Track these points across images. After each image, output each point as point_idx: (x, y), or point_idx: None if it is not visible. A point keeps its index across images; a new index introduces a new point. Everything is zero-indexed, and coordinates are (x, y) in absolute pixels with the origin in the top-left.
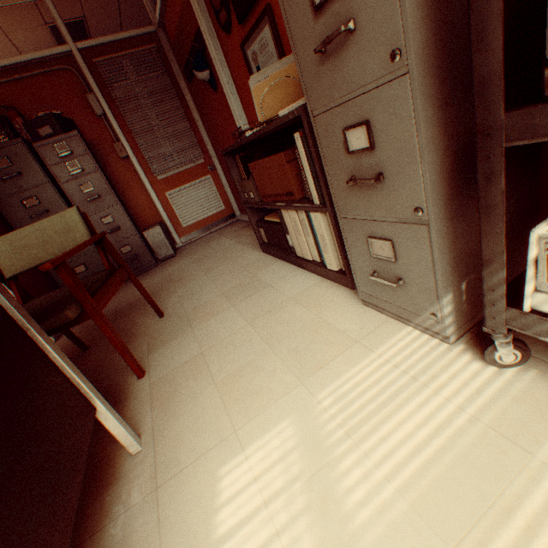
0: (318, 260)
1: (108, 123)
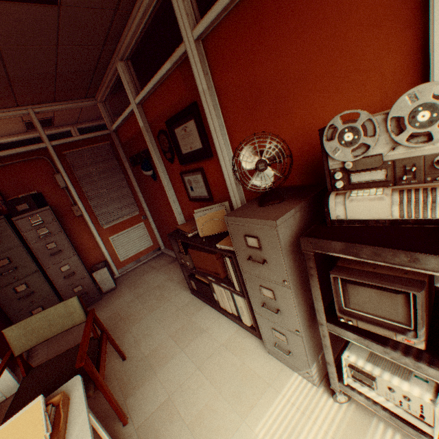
0: (236, 314)
1: (69, 192)
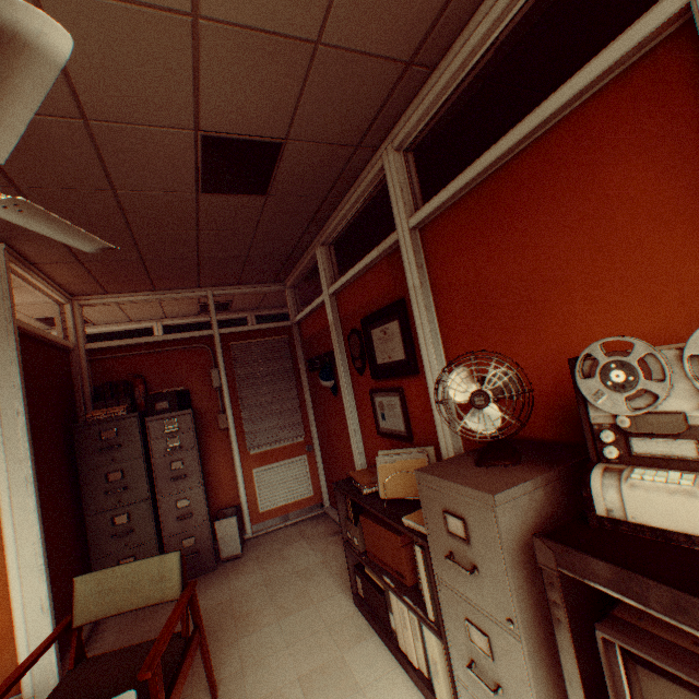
0: (425, 672)
1: (221, 394)
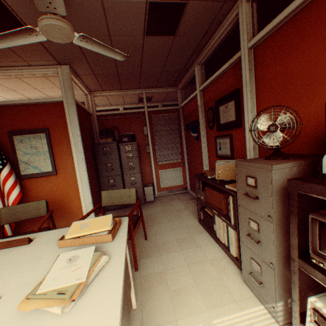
0: (226, 245)
1: (147, 138)
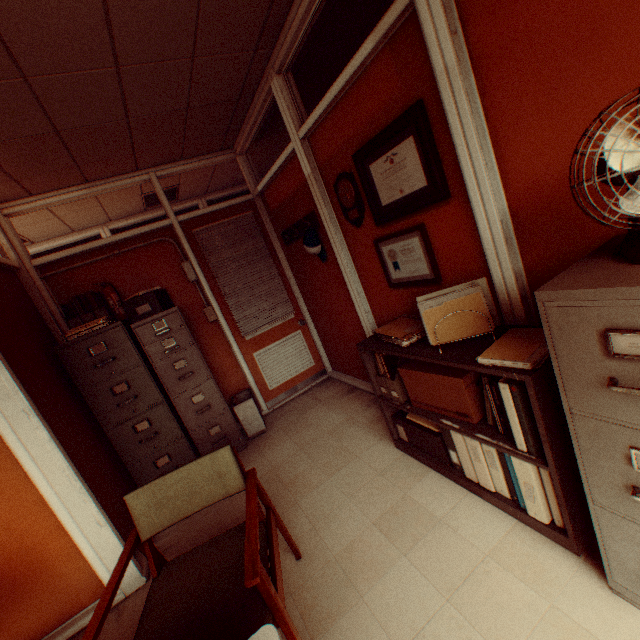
0: (505, 495)
1: (199, 287)
